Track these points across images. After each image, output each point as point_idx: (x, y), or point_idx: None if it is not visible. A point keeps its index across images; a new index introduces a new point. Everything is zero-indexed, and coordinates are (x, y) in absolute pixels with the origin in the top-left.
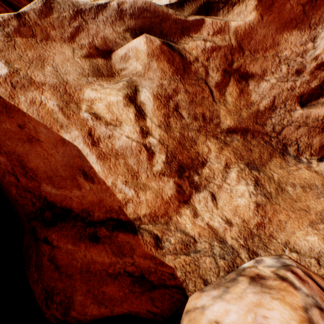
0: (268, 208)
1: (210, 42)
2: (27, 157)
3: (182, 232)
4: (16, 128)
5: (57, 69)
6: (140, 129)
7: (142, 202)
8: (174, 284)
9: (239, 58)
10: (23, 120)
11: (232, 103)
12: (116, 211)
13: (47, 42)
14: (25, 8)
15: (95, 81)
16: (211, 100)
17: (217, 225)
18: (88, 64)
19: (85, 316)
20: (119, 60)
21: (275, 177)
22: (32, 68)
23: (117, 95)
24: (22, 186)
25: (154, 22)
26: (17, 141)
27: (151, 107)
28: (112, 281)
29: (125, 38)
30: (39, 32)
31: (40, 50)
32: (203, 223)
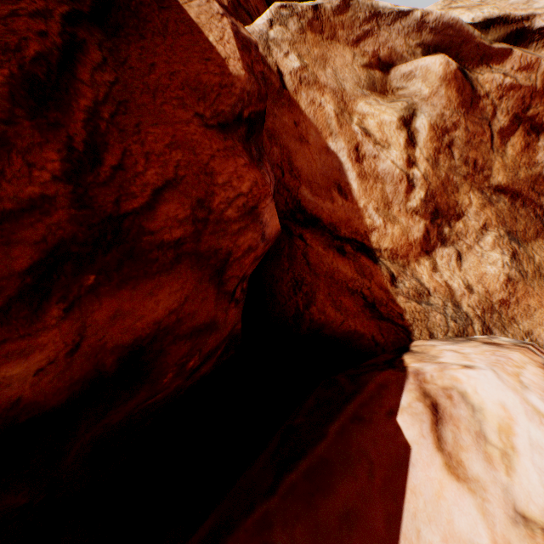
0: (519, 286)
1: (510, 78)
2: (295, 156)
3: (417, 281)
4: (292, 125)
5: (336, 73)
6: (407, 158)
7: (387, 234)
8: (401, 324)
9: (538, 105)
10: (298, 118)
11: (511, 157)
12: (360, 235)
13: (332, 41)
14: (320, 0)
15: (370, 95)
16: (489, 148)
17: (456, 286)
18: (365, 74)
19: (321, 316)
20: (399, 77)
21: (536, 259)
22: (316, 67)
23: (392, 116)
24: (283, 182)
25: (454, 42)
26: (291, 137)
27: (424, 137)
28: (349, 296)
29: (414, 54)
30: (328, 29)
31: (323, 49)
32: (441, 280)
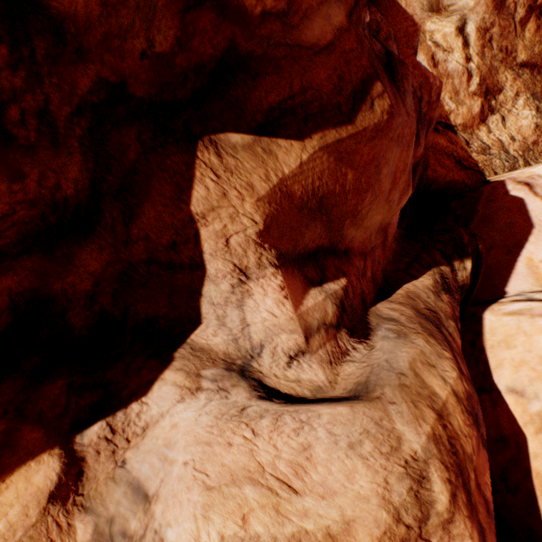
0: None
1: None
2: None
3: (480, 142)
4: None
5: None
6: (465, 57)
7: (459, 114)
8: (477, 170)
9: None
10: None
11: (528, 39)
12: (443, 119)
13: None
14: None
15: (432, 16)
16: (513, 36)
17: (504, 140)
18: (425, 0)
19: (433, 174)
20: None
21: None
22: None
23: (450, 28)
24: None
25: None
26: None
27: (473, 38)
28: (446, 158)
29: None
30: None
31: None
32: (494, 138)
